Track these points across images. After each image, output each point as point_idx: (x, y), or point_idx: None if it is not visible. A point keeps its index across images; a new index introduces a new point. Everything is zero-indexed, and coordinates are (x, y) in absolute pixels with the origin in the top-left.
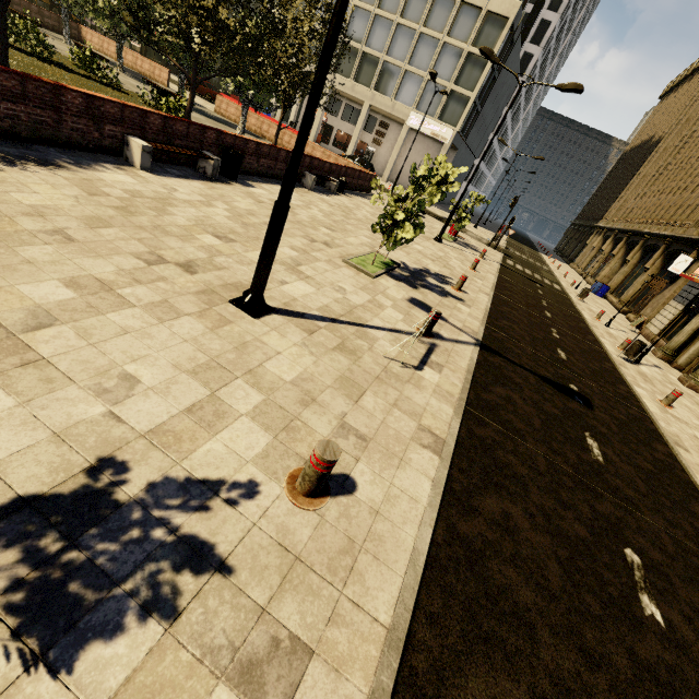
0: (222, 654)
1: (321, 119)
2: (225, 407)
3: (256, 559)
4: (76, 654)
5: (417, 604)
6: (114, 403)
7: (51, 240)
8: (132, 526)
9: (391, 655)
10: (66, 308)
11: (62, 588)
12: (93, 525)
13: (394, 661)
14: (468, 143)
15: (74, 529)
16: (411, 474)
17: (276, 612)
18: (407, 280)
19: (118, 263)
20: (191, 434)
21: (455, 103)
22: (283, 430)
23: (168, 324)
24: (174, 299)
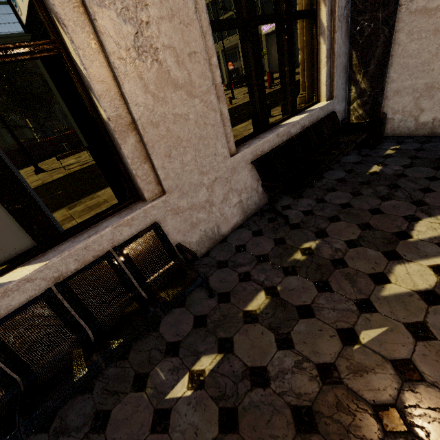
0: None
1: (226, 70)
2: None
3: None
4: None
5: None
6: None
7: None
8: None
9: None
10: None
11: None
12: None
13: None
14: None
15: None
16: None
17: None
18: None
19: None
20: None
21: None
22: None
23: None
24: None
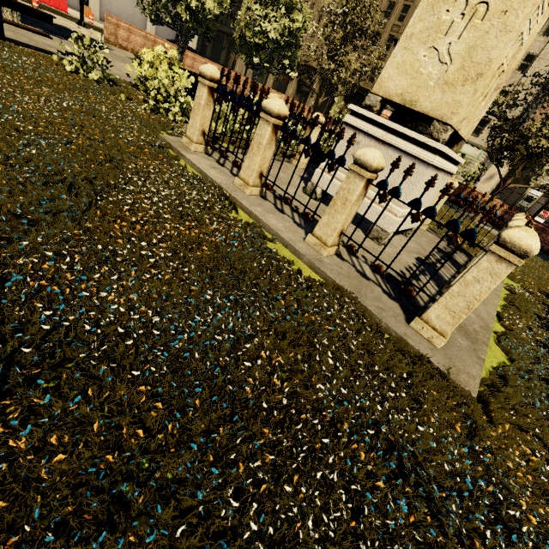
0: None
1: None
2: None
3: None
4: None
5: None
6: None
7: None
8: None
9: None
10: None
11: None
12: None
13: None
14: None
15: None
16: None
17: None
18: None
19: None
20: None
21: None
22: None
23: None
24: None
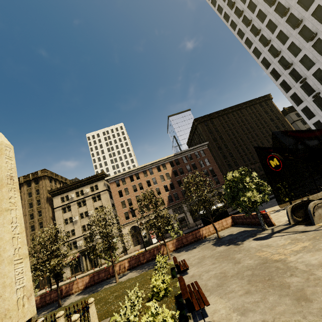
0: None
1: None
2: None
3: None
4: None
5: None
6: None
7: None
8: None
9: None
10: None
11: None
12: None
13: None
14: None
15: None
16: None
17: None
18: None
19: None
20: None
21: None
22: None
23: None
24: None
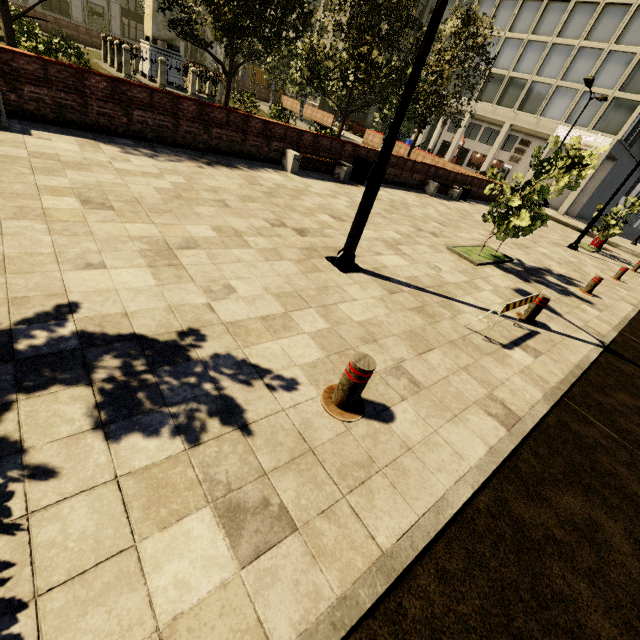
0: (218, 487)
1: (457, 143)
2: (292, 324)
3: (274, 434)
4: (124, 435)
5: (429, 551)
6: (213, 299)
7: (215, 205)
8: (192, 375)
9: (378, 578)
10: (207, 241)
11: (134, 392)
12: (168, 365)
13: (380, 585)
14: (632, 152)
15: (156, 362)
16: (463, 432)
17: (276, 481)
18: (519, 273)
19: (252, 222)
20: (259, 333)
21: (619, 110)
22: (336, 354)
23: (271, 263)
24: (282, 249)
